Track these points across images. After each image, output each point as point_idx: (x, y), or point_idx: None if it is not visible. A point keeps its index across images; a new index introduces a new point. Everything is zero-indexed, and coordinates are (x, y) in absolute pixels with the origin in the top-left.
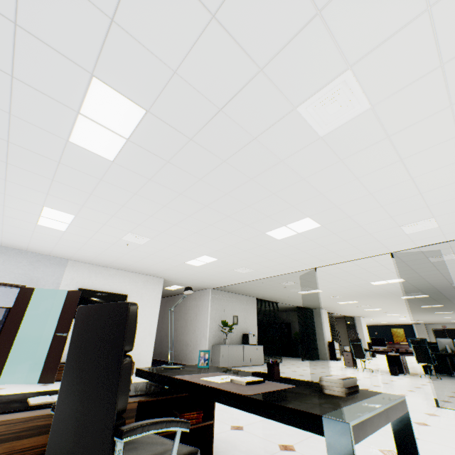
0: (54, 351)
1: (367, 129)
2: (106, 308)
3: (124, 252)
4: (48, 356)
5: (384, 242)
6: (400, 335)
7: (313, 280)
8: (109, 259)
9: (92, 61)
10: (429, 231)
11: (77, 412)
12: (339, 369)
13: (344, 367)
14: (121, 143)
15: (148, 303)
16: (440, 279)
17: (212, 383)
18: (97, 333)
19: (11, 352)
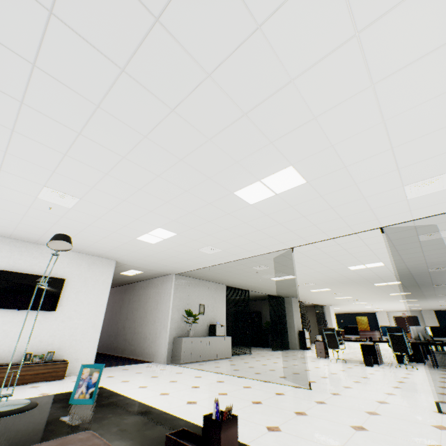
0: None
1: None
2: None
3: (50, 220)
4: None
5: (377, 211)
6: (364, 322)
7: (288, 264)
8: (35, 232)
9: None
10: (434, 195)
11: None
12: (311, 360)
13: (316, 357)
14: None
15: (93, 290)
16: (420, 263)
17: None
18: None
19: None
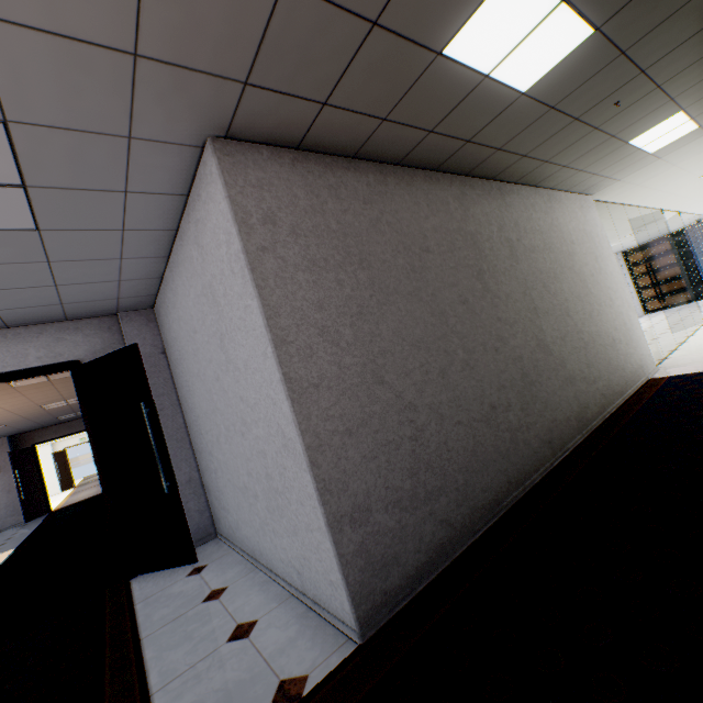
0: None
1: None
2: None
3: None
4: None
5: None
6: None
7: None
8: None
9: None
10: None
11: None
12: None
13: None
14: None
15: None
16: None
17: None
18: None
19: None
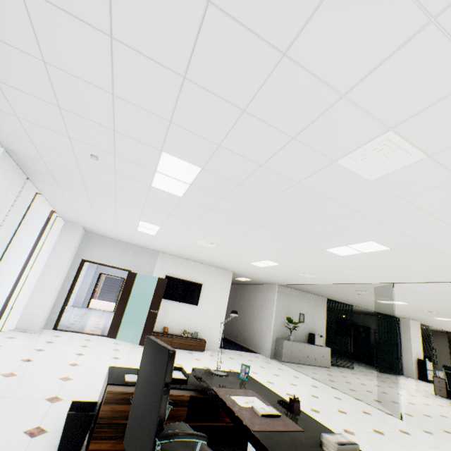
0: (149, 323)
1: (429, 173)
2: (159, 347)
3: (198, 251)
4: (145, 326)
5: None
6: None
7: (393, 293)
8: (187, 254)
9: (161, 144)
10: None
11: (141, 409)
12: (424, 395)
13: (433, 394)
14: (186, 187)
15: (218, 293)
16: None
17: (235, 406)
18: (153, 362)
19: (123, 318)
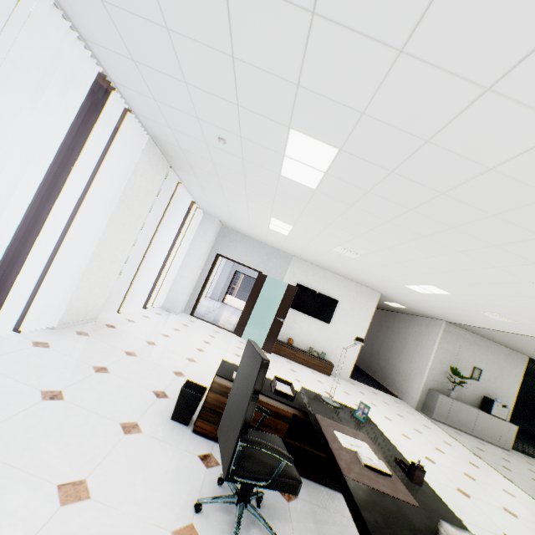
0: (273, 330)
1: None
2: (255, 353)
3: (336, 260)
4: (269, 332)
5: None
6: None
7: None
8: (324, 263)
9: (288, 118)
10: None
11: (233, 407)
12: None
13: None
14: (320, 176)
15: (357, 315)
16: None
17: (335, 442)
18: (248, 366)
19: (250, 319)
